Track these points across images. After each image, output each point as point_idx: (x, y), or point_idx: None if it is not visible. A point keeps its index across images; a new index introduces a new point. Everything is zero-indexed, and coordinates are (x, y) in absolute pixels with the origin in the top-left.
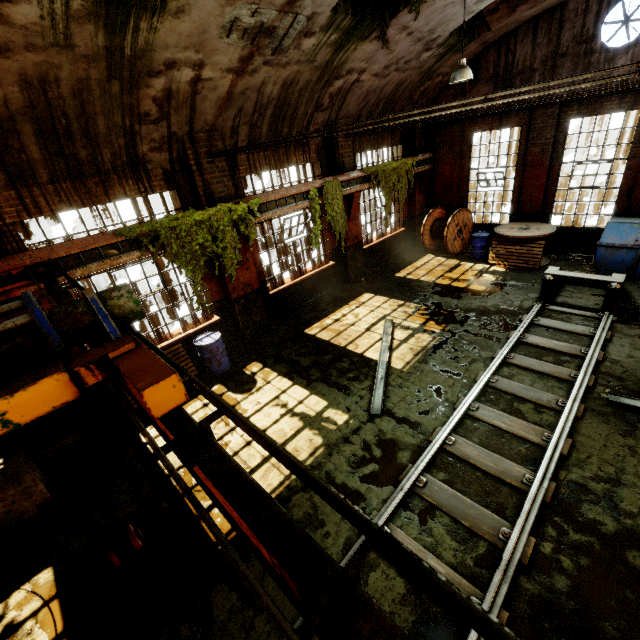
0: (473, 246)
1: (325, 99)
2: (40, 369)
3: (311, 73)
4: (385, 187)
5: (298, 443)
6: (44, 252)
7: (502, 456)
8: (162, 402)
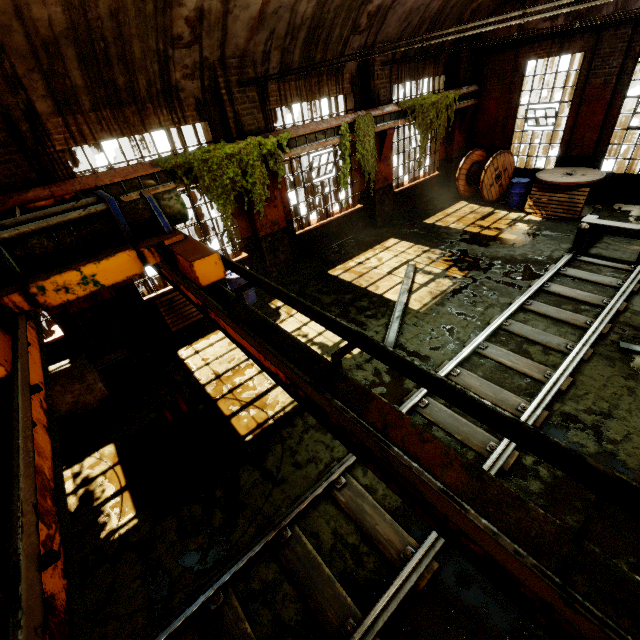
0: (510, 193)
1: (363, 19)
2: (115, 248)
3: None
4: (421, 124)
5: None
6: (91, 179)
7: (502, 388)
8: (207, 274)
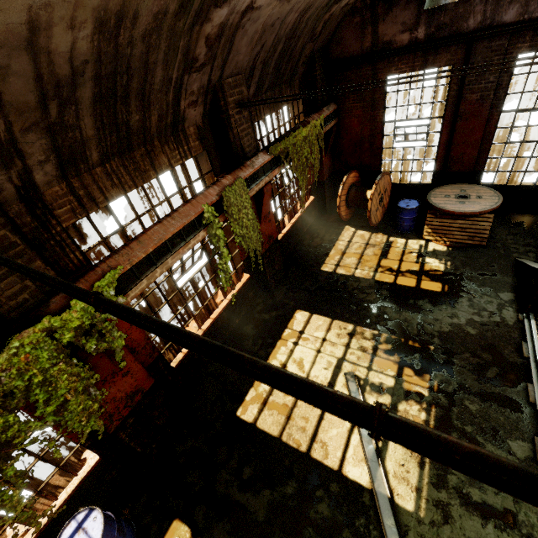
0: (401, 218)
1: (199, 48)
2: None
3: None
4: (298, 165)
5: None
6: None
7: None
8: None
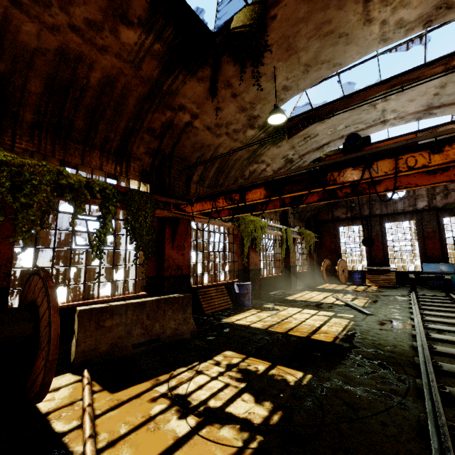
0: (354, 277)
1: None
2: None
3: None
4: (306, 240)
5: (335, 321)
6: None
7: None
8: None
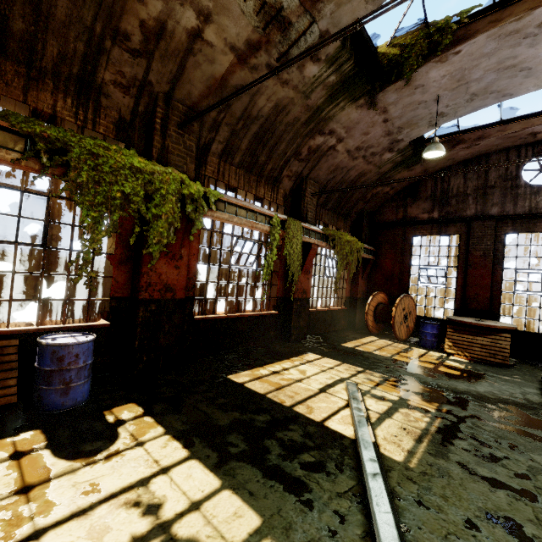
0: (423, 332)
1: (304, 149)
2: None
3: (302, 111)
4: (339, 252)
5: None
6: None
7: None
8: None
